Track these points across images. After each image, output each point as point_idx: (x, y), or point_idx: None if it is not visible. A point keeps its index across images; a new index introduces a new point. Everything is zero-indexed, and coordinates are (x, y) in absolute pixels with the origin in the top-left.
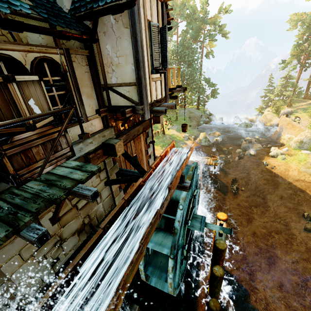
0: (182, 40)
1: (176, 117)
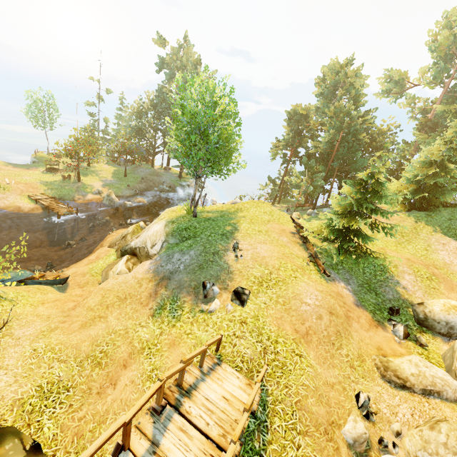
0: (160, 91)
1: (125, 172)
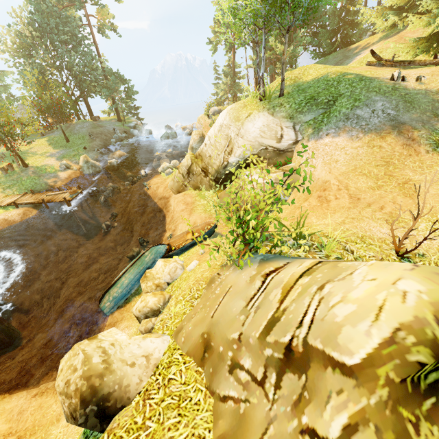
0: (35, 0)
1: (65, 137)
